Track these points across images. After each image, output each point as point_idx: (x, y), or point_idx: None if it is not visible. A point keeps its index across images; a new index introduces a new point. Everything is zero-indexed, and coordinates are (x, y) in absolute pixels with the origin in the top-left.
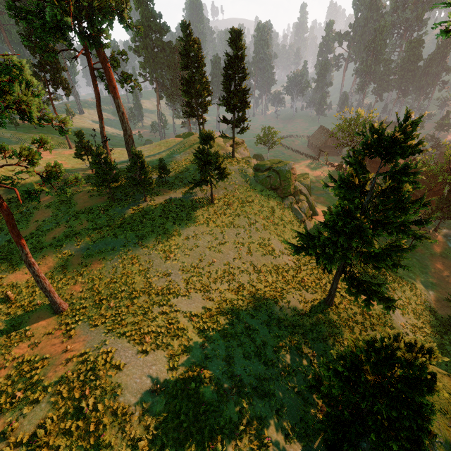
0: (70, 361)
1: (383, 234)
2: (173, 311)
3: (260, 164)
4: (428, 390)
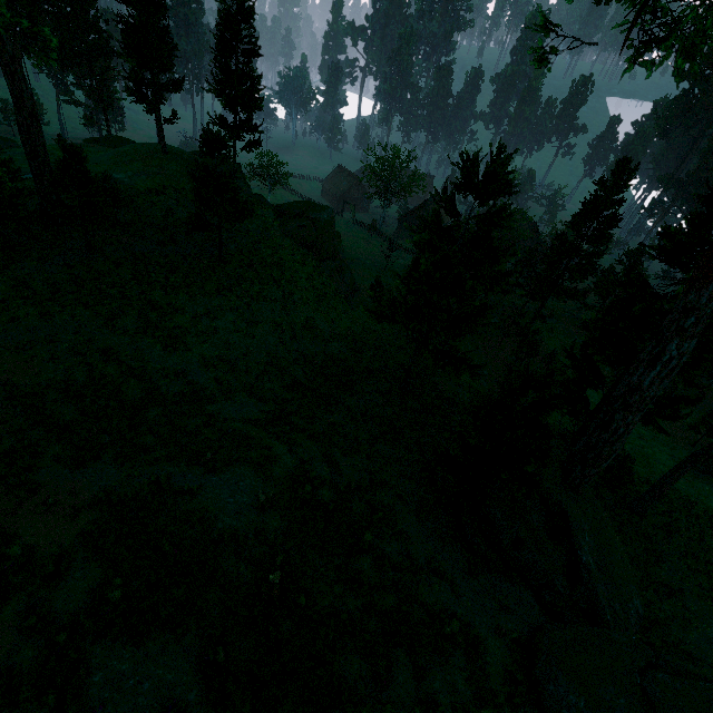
0: (81, 513)
1: (478, 287)
2: (222, 420)
3: (285, 206)
4: (553, 407)
